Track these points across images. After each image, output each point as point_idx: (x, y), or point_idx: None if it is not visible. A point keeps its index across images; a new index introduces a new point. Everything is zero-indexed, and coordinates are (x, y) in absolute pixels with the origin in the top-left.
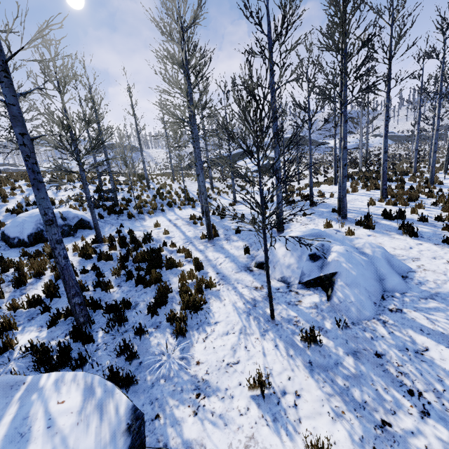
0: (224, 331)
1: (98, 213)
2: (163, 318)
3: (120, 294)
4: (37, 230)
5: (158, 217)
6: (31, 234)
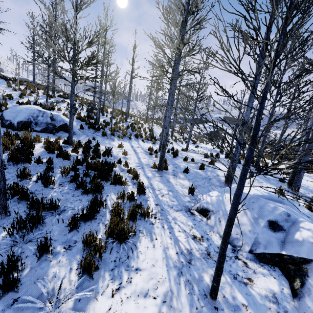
0: (143, 288)
1: (81, 124)
2: (82, 237)
3: (57, 193)
4: (27, 120)
5: (124, 142)
6: (21, 121)
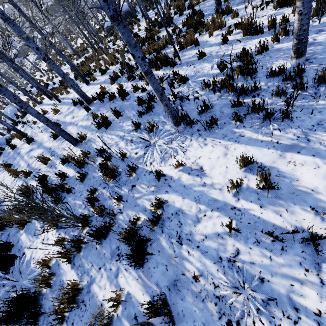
0: None
1: None
2: None
3: None
4: None
5: None
6: None
